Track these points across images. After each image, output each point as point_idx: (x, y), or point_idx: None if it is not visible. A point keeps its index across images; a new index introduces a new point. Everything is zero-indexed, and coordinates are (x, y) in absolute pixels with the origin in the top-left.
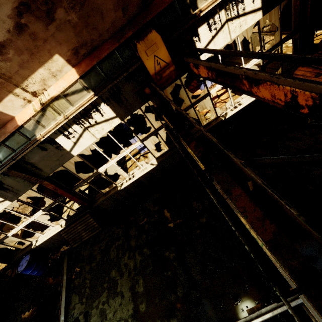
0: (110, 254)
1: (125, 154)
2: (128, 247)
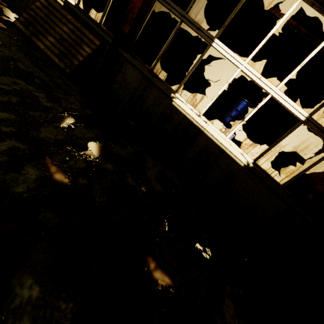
0: (0, 75)
1: (269, 88)
2: (32, 119)
